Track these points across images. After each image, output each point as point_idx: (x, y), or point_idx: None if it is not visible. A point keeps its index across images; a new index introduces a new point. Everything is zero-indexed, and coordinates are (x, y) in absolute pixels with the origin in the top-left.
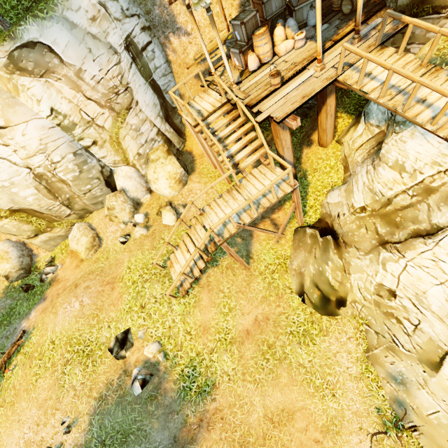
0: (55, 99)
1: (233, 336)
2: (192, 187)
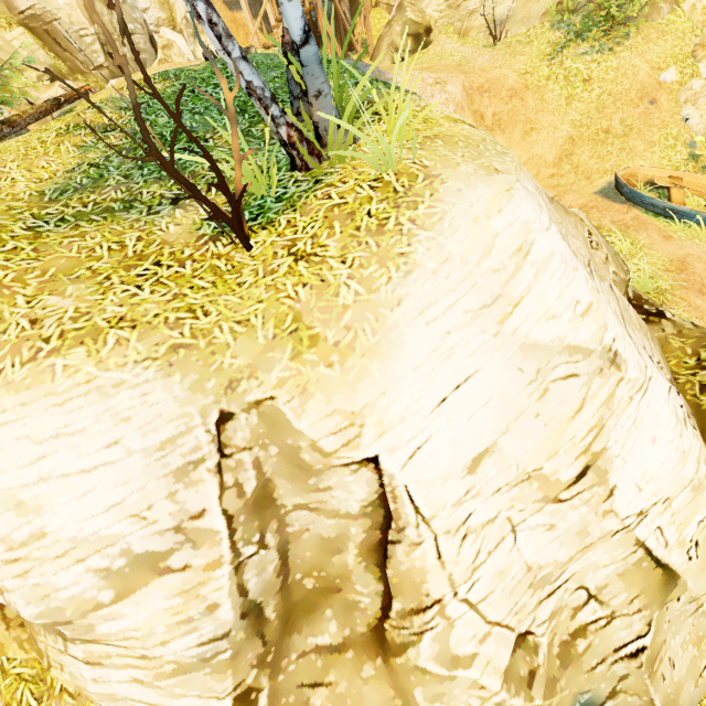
0: None
1: None
2: None
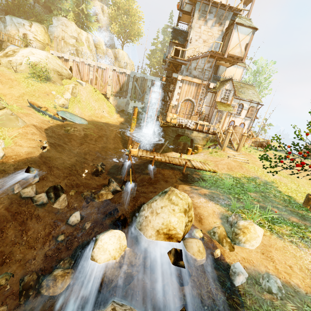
0: None
1: None
2: None
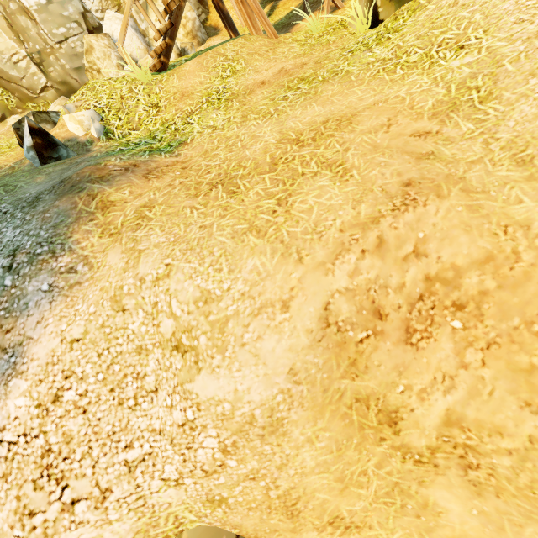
0: None
1: (234, 93)
2: (210, 44)
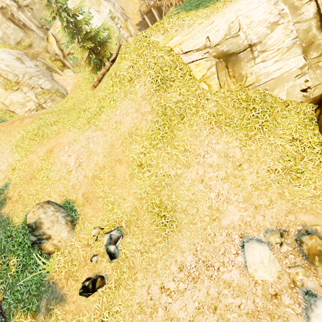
0: (110, 7)
1: None
2: None
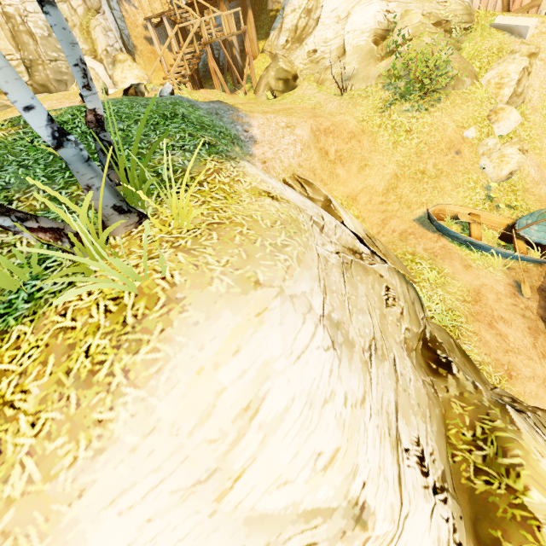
0: None
1: (234, 103)
2: None
